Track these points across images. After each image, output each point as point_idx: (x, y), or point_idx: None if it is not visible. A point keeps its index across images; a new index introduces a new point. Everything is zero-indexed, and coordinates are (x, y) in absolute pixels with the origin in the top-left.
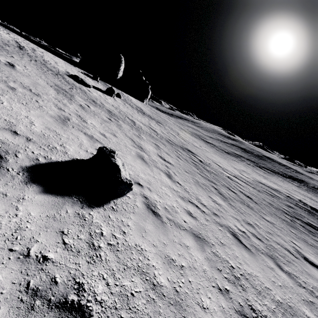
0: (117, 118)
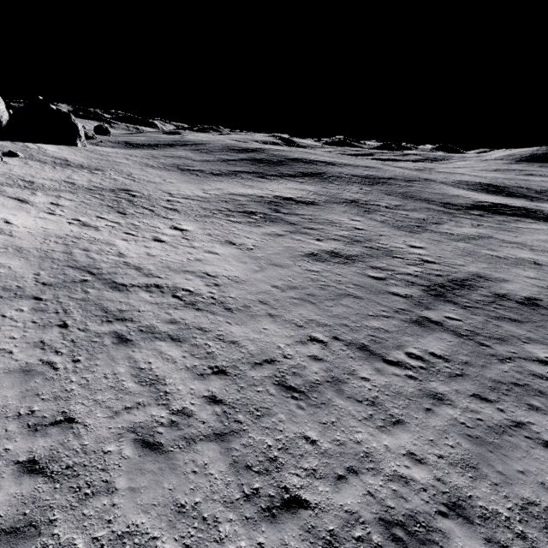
0: (1, 185)
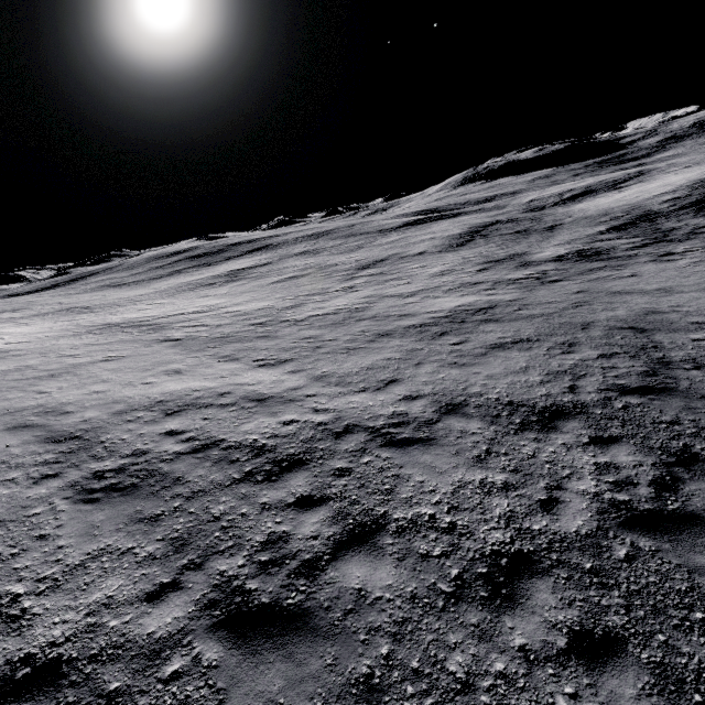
0: None
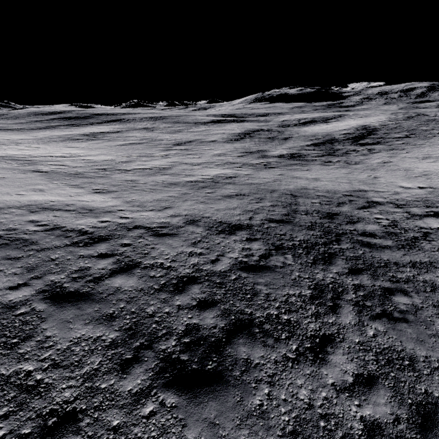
0: None
